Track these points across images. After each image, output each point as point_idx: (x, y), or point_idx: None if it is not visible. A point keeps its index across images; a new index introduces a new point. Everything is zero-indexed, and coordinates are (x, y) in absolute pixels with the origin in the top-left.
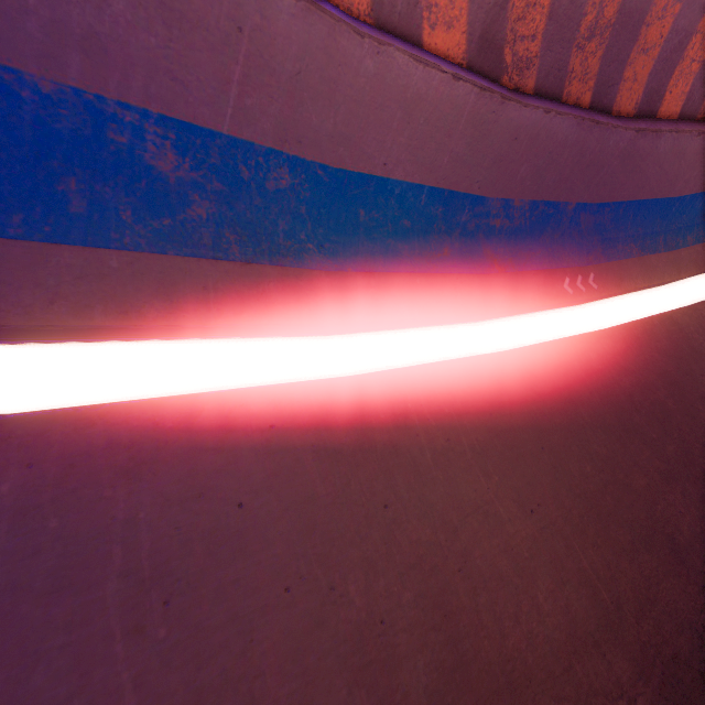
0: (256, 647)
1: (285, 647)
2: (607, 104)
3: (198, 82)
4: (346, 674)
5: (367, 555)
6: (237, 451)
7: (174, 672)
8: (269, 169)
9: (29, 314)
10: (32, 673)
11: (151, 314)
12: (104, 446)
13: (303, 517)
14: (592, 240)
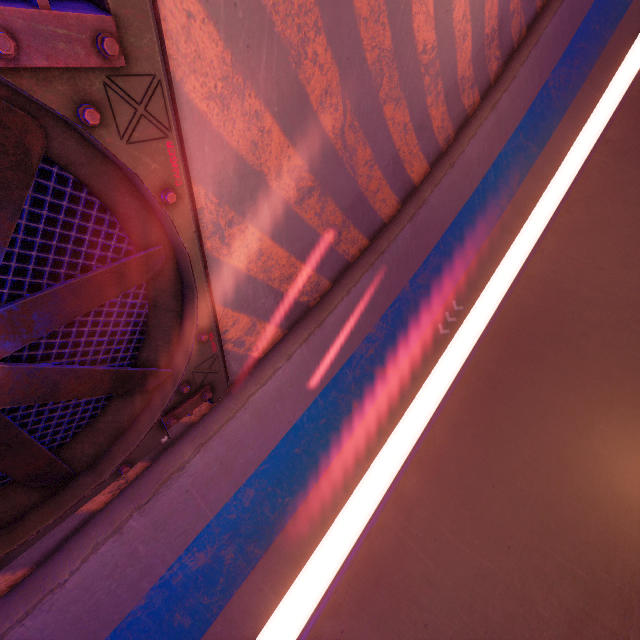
0: None
1: None
2: (379, 226)
3: (188, 523)
4: None
5: None
6: None
7: None
8: (241, 500)
9: None
10: None
11: (251, 633)
12: None
13: None
14: (437, 281)
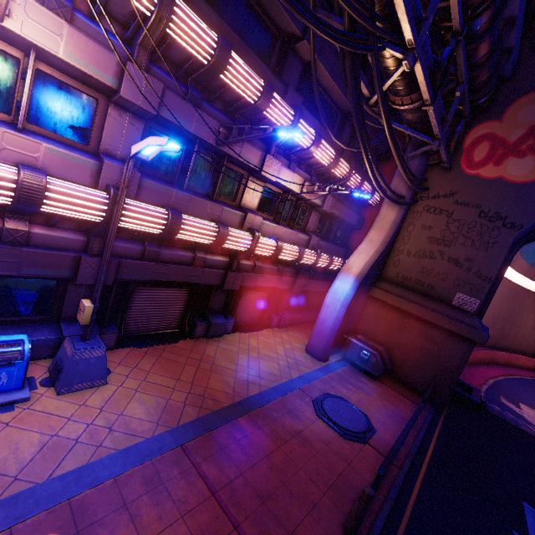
0: None
1: None
2: None
3: None
4: None
5: None
6: None
7: None
8: None
9: None
10: None
11: None
12: None
13: None
14: None
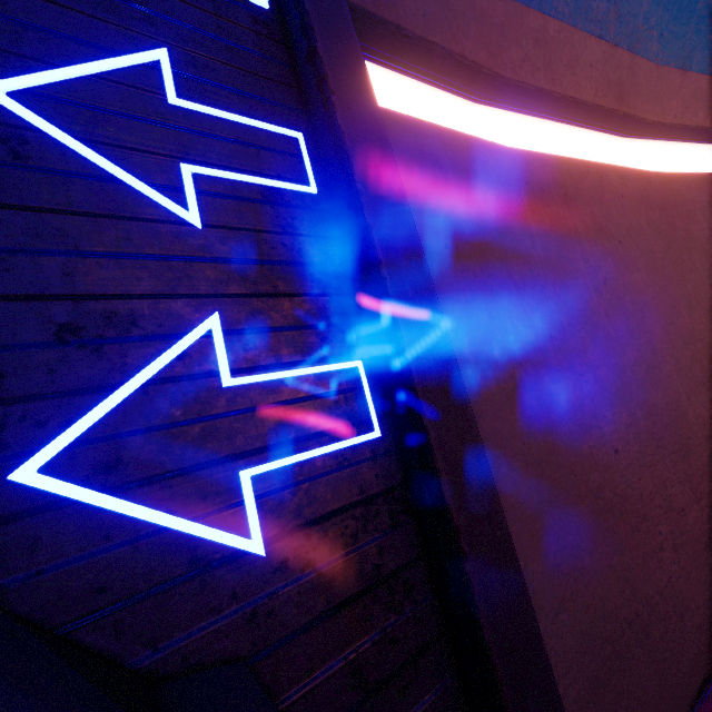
0: (647, 320)
1: (659, 326)
2: None
3: None
4: (688, 351)
5: (686, 296)
6: (609, 207)
7: (618, 316)
8: None
9: (514, 70)
10: (567, 292)
11: (564, 84)
12: (552, 182)
13: (650, 261)
14: None
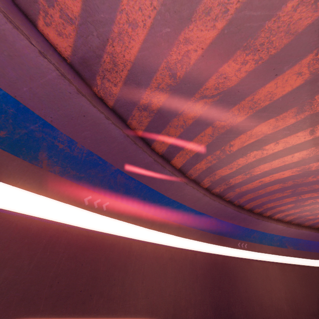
0: None
1: None
2: (150, 141)
3: None
4: None
5: None
6: None
7: None
8: None
9: None
10: None
11: None
12: None
13: None
14: (120, 189)
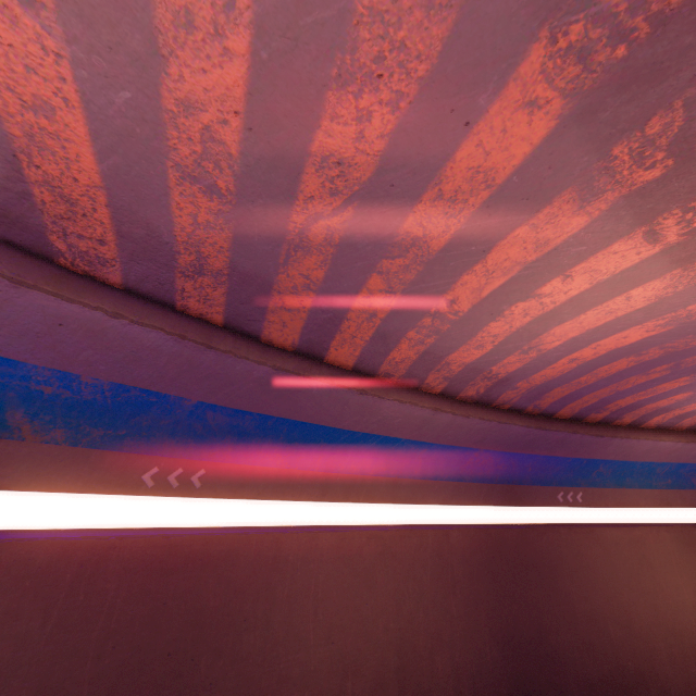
0: None
1: None
2: (252, 331)
3: None
4: None
5: None
6: None
7: None
8: None
9: None
10: None
11: None
12: None
13: None
14: (223, 437)
